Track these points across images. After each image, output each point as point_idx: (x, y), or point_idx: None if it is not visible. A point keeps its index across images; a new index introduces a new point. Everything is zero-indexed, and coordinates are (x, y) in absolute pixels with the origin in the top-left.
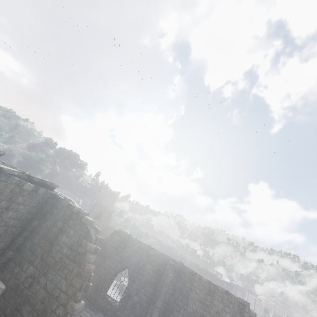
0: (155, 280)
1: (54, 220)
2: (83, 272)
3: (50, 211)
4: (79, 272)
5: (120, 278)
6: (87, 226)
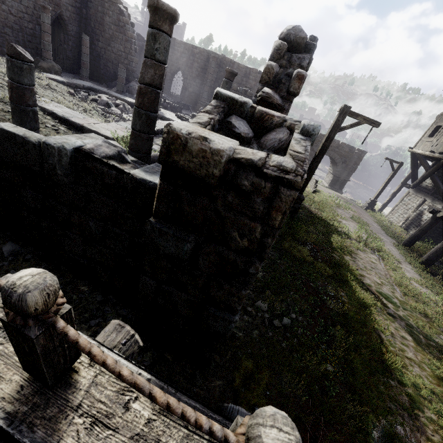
0: (203, 74)
1: (95, 6)
2: (129, 38)
3: (89, 0)
4: (127, 39)
5: (177, 79)
6: (118, 5)
